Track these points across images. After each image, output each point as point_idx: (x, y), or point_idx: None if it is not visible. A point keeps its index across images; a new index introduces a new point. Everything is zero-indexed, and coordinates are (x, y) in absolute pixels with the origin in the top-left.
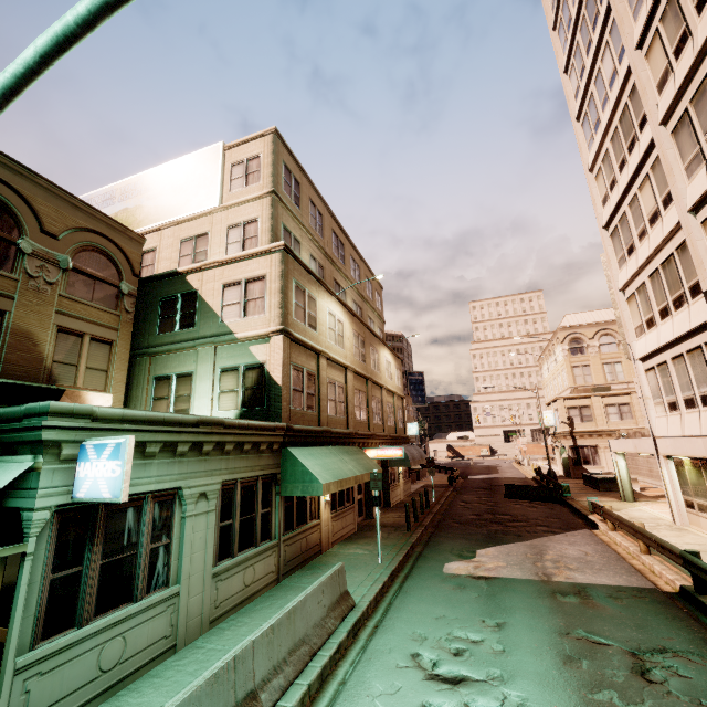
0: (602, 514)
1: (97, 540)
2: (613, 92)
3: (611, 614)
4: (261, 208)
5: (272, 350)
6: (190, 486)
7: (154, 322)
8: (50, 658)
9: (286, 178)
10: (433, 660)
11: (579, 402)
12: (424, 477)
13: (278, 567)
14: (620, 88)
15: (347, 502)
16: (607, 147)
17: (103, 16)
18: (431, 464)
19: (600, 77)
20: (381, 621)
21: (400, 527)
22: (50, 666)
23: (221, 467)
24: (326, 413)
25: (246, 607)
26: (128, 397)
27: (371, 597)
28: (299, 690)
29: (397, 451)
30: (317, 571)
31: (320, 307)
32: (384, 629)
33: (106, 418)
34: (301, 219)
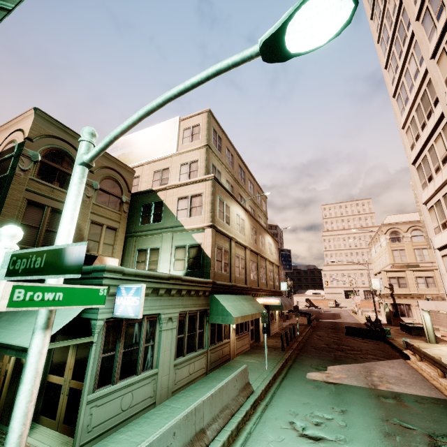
0: (412, 349)
1: (122, 339)
2: (416, 82)
3: (416, 412)
4: (200, 154)
5: (205, 237)
6: (164, 313)
7: (138, 218)
8: (101, 399)
9: (214, 136)
10: (302, 426)
11: (397, 274)
12: (291, 318)
13: (207, 365)
14: (421, 81)
15: (245, 330)
16: (413, 115)
17: (168, 102)
18: (296, 310)
19: (408, 73)
20: (269, 402)
21: (277, 348)
22: (100, 403)
23: (179, 304)
24: (234, 275)
25: (190, 386)
26: (123, 260)
27: (263, 387)
28: (226, 433)
29: (276, 300)
30: (229, 370)
31: (232, 211)
32: (272, 406)
33: (128, 273)
34: (221, 159)
